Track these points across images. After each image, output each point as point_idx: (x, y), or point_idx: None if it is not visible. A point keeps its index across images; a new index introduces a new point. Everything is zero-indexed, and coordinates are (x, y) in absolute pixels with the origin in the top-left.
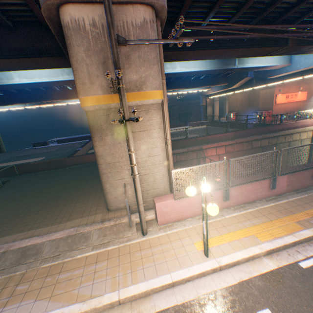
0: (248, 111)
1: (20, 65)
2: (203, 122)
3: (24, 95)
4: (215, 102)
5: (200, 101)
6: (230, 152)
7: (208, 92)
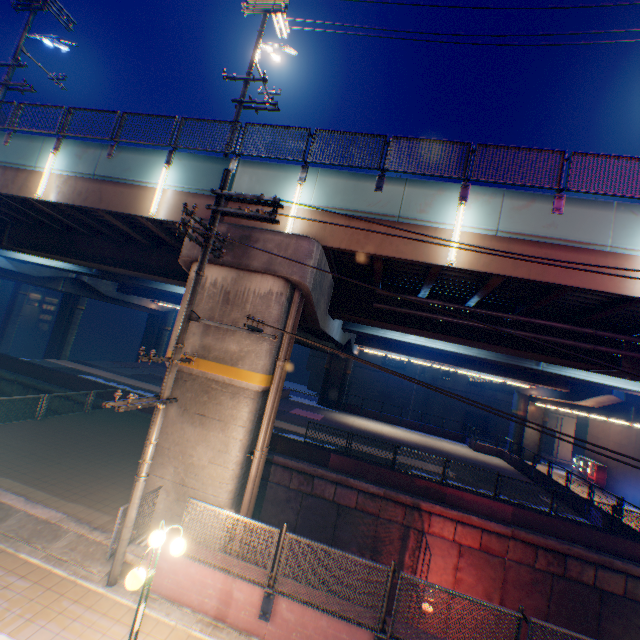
0: (633, 475)
1: (182, 284)
2: (503, 452)
3: None
4: (566, 418)
5: (513, 403)
6: (494, 554)
7: (528, 390)
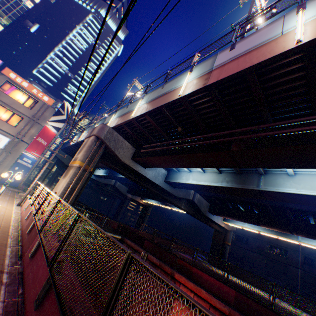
0: None
1: None
2: None
3: (152, 194)
4: None
5: None
6: None
7: None
